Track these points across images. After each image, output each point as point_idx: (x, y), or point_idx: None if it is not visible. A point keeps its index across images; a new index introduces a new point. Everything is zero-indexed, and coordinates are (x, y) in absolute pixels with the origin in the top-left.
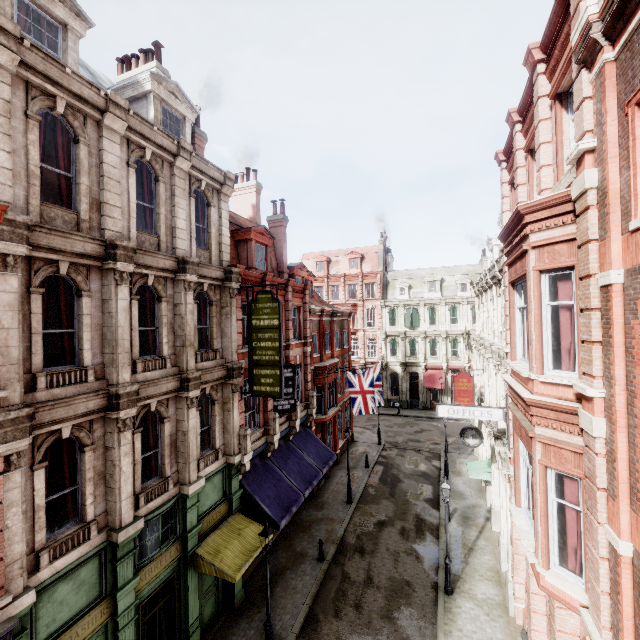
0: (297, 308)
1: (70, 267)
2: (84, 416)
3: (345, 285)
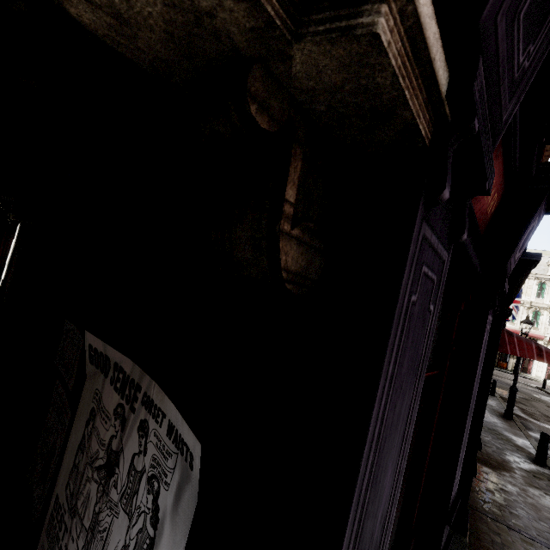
0: None
1: None
2: None
3: None
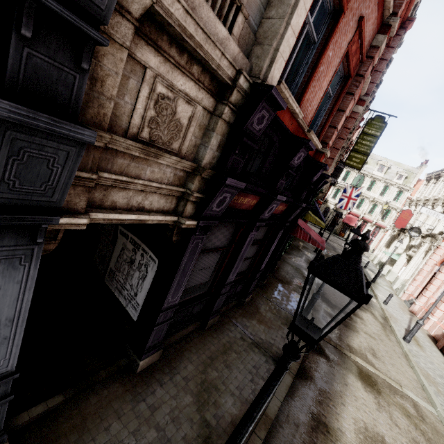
0: None
1: None
2: None
3: None
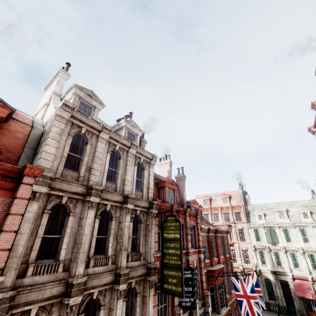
0: (193, 226)
1: (68, 199)
2: (48, 300)
3: (221, 213)
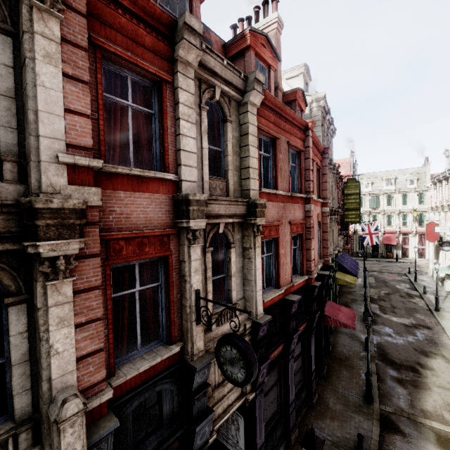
0: None
1: None
2: None
3: None
